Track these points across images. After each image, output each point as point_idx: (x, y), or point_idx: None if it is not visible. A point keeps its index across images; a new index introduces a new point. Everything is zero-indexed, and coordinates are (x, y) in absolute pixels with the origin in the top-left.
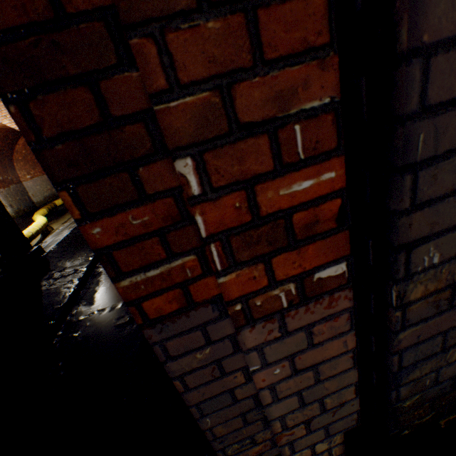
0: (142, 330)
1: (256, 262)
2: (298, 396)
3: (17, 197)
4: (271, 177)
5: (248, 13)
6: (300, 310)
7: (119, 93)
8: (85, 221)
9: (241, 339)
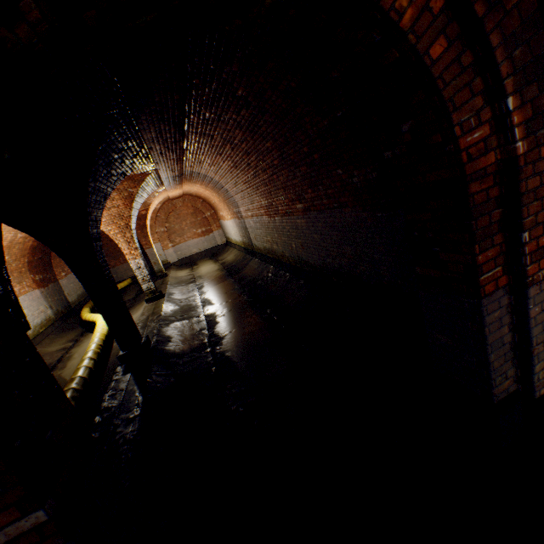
0: (481, 300)
1: (535, 262)
2: (541, 325)
3: (55, 297)
4: (541, 236)
5: (540, 201)
6: (543, 281)
7: (493, 216)
8: (478, 255)
9: (528, 292)
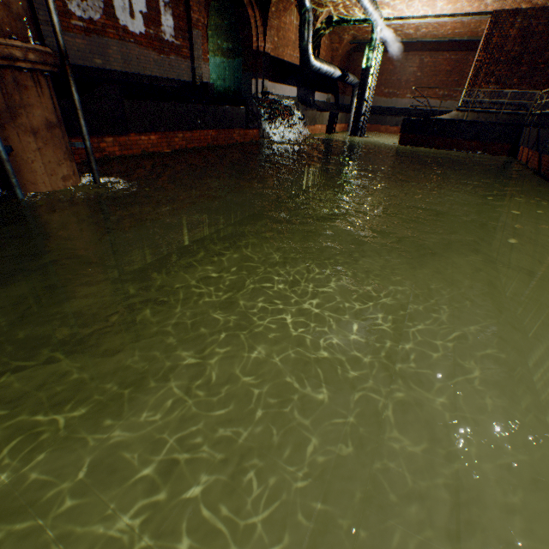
0: None
1: None
2: None
3: None
4: None
5: None
6: None
7: None
8: None
9: None
